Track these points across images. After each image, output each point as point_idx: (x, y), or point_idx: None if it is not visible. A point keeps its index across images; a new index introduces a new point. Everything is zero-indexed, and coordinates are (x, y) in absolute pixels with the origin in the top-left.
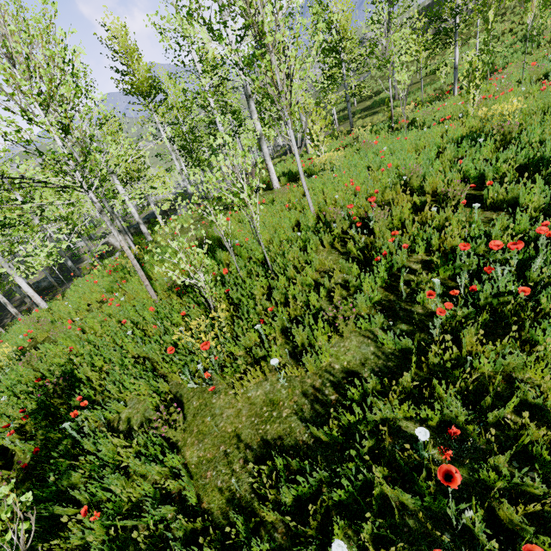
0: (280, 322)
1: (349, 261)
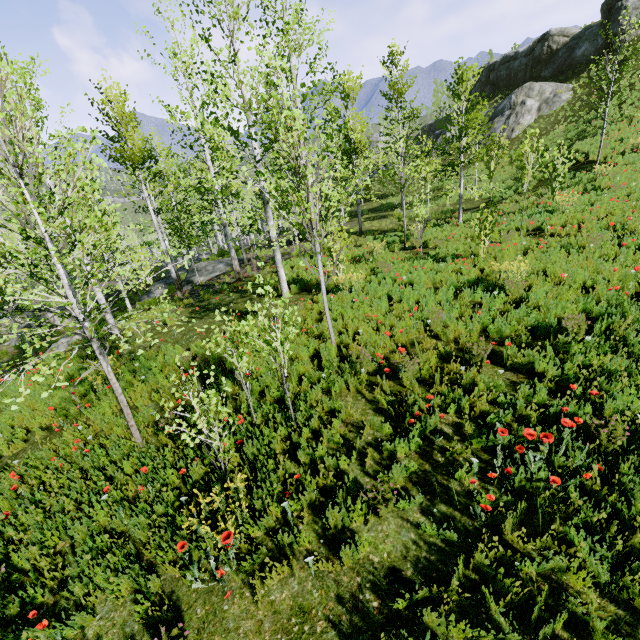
0: (309, 495)
1: (378, 413)
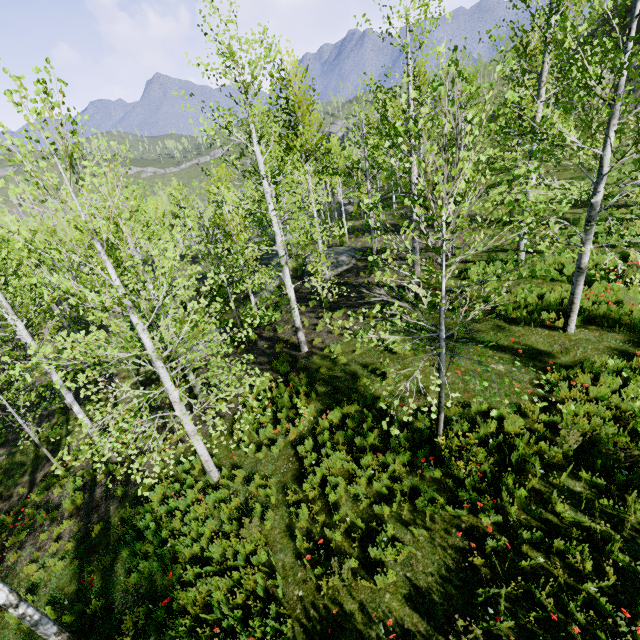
0: None
1: None
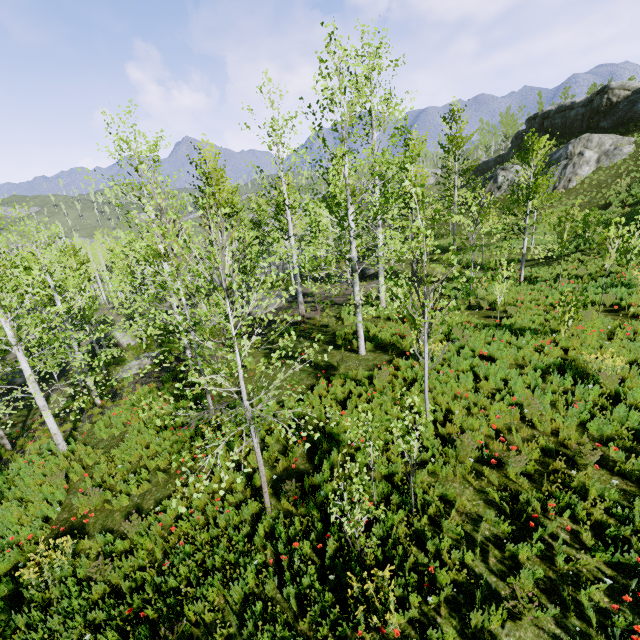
0: (446, 590)
1: (489, 505)
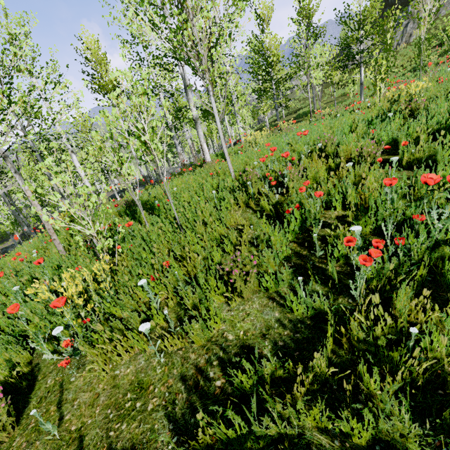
0: (172, 278)
1: (261, 218)
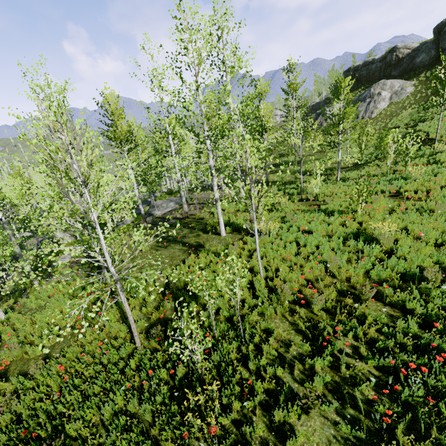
0: (259, 396)
1: (298, 333)
